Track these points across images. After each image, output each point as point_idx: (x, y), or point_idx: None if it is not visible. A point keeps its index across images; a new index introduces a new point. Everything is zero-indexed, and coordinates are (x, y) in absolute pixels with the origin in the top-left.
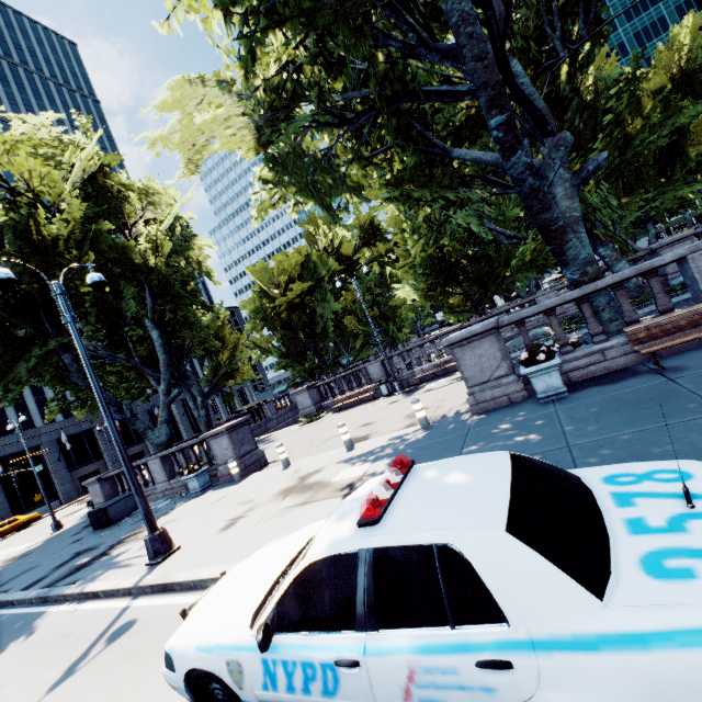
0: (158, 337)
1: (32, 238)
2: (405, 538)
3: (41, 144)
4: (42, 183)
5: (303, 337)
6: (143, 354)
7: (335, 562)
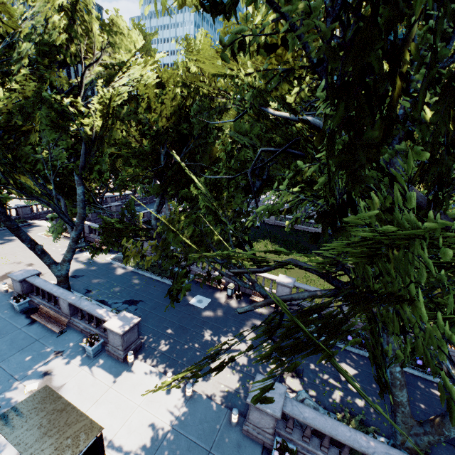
0: None
1: None
2: None
3: None
4: None
5: None
6: None
7: None
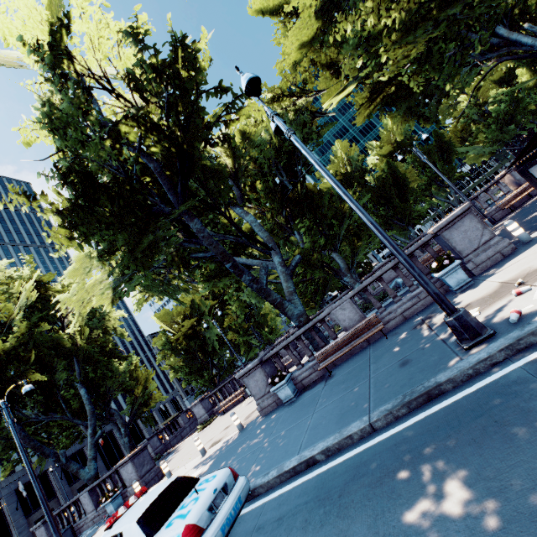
0: (85, 393)
1: None
2: (114, 532)
3: None
4: None
5: (201, 355)
6: (75, 408)
7: None
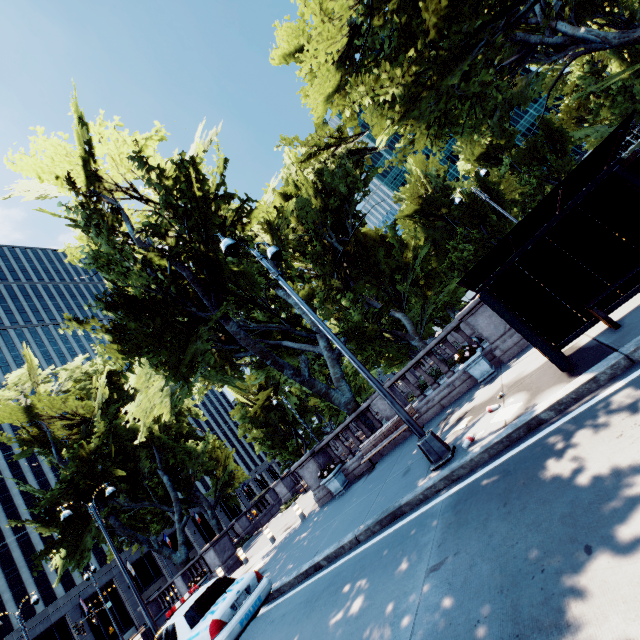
0: (167, 480)
1: (80, 456)
2: (170, 622)
3: (78, 380)
4: (81, 410)
5: (283, 426)
6: (161, 495)
7: (160, 634)
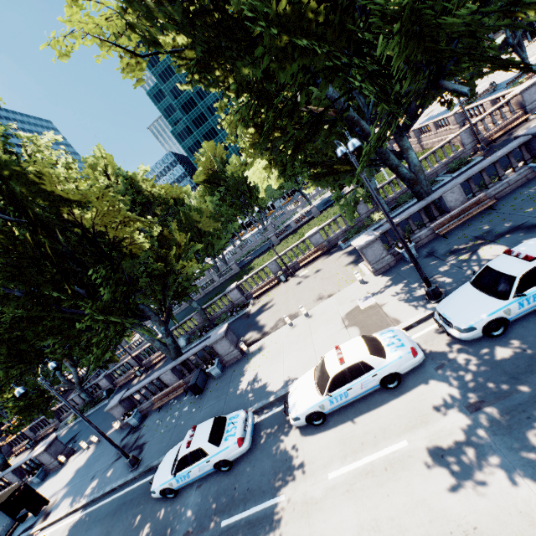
0: None
1: None
2: None
3: None
4: None
5: None
6: None
7: None
